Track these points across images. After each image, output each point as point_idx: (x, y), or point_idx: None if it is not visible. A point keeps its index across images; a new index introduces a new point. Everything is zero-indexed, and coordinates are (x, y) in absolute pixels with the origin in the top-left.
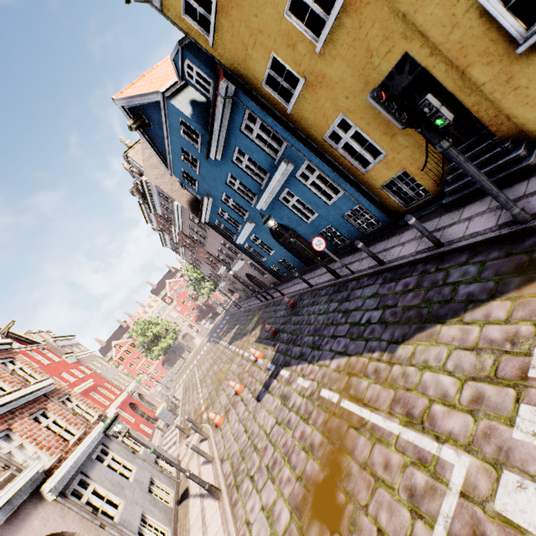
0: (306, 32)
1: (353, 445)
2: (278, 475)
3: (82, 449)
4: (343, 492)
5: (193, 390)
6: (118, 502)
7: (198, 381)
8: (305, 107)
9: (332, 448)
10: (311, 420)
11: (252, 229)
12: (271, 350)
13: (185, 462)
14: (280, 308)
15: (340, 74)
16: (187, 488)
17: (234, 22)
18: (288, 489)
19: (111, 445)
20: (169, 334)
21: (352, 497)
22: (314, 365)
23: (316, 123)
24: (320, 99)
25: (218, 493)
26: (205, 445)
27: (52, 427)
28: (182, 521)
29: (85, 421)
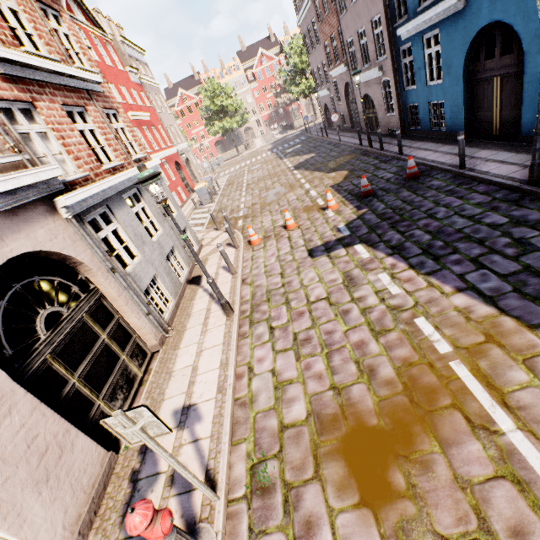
0: None
1: (451, 436)
2: (307, 358)
3: (113, 182)
4: (405, 478)
5: (236, 189)
6: (135, 254)
7: (244, 183)
8: None
9: (407, 404)
10: (385, 340)
11: (445, 17)
12: (352, 211)
13: (206, 251)
14: (386, 167)
15: None
16: (200, 276)
17: None
18: (315, 386)
19: (145, 196)
20: (236, 117)
21: (418, 500)
22: (419, 276)
23: None
24: None
25: (229, 312)
26: (231, 253)
27: (87, 136)
28: (187, 301)
29: (126, 153)
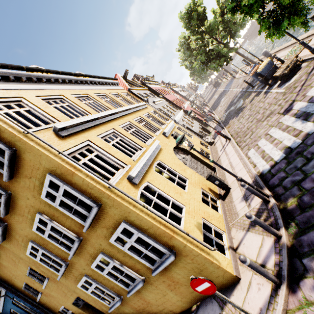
0: (38, 280)
1: None
2: None
3: None
4: None
5: None
6: None
7: None
8: (45, 300)
9: None
10: None
11: None
12: None
13: None
14: None
15: (56, 295)
16: None
17: (4, 269)
18: None
19: None
20: None
21: None
22: None
23: (53, 306)
24: (51, 299)
25: None
26: None
27: None
28: None
29: None
